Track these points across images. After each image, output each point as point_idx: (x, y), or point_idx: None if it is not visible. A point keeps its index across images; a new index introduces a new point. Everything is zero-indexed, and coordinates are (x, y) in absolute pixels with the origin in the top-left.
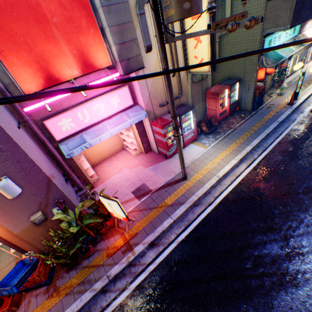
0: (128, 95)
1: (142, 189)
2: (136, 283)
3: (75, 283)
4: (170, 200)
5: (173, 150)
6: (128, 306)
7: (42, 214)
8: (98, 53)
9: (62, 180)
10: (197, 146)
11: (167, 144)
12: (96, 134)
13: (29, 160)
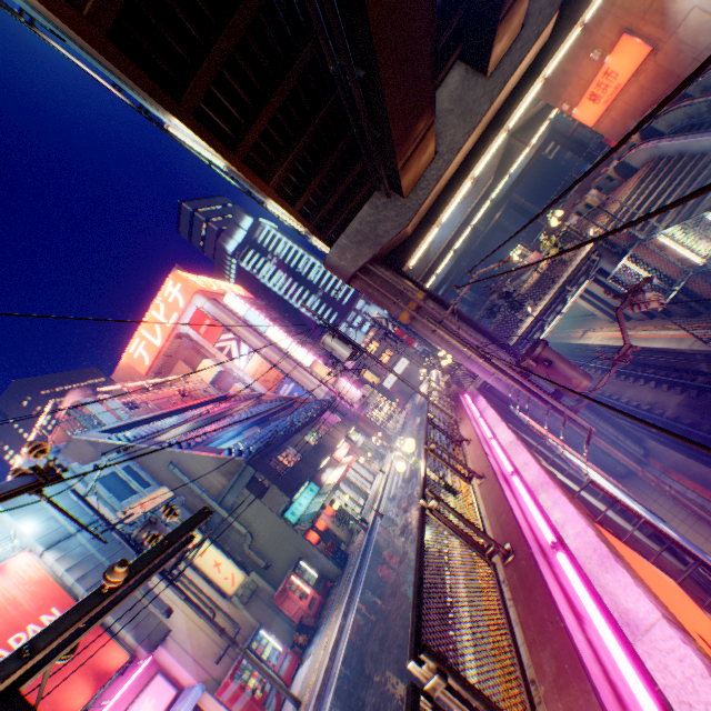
0: (165, 683)
1: None
2: None
3: None
4: None
5: (273, 702)
6: None
7: None
8: (113, 653)
9: None
10: (304, 663)
11: (256, 697)
12: None
13: None
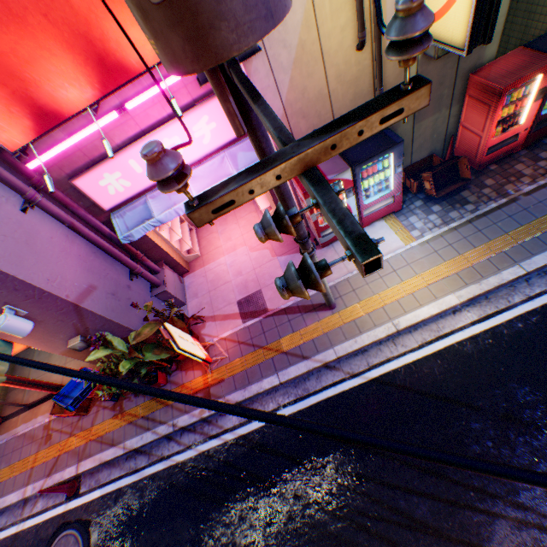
0: None
1: (254, 302)
2: (205, 447)
3: (140, 415)
4: (288, 343)
5: (331, 235)
6: (189, 470)
7: (81, 341)
8: (128, 29)
9: (116, 282)
10: (392, 231)
11: (317, 225)
12: (171, 201)
13: (32, 287)
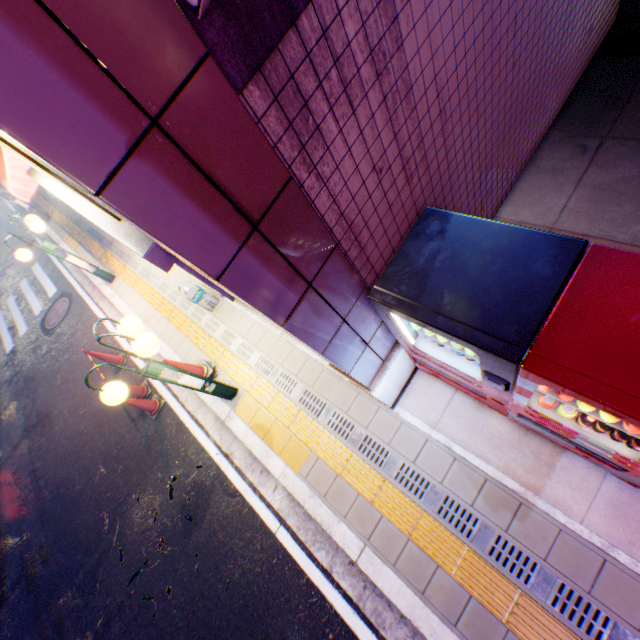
0: None
1: None
2: None
3: None
4: None
5: None
6: None
7: None
8: None
9: None
10: None
11: None
12: None
13: None
